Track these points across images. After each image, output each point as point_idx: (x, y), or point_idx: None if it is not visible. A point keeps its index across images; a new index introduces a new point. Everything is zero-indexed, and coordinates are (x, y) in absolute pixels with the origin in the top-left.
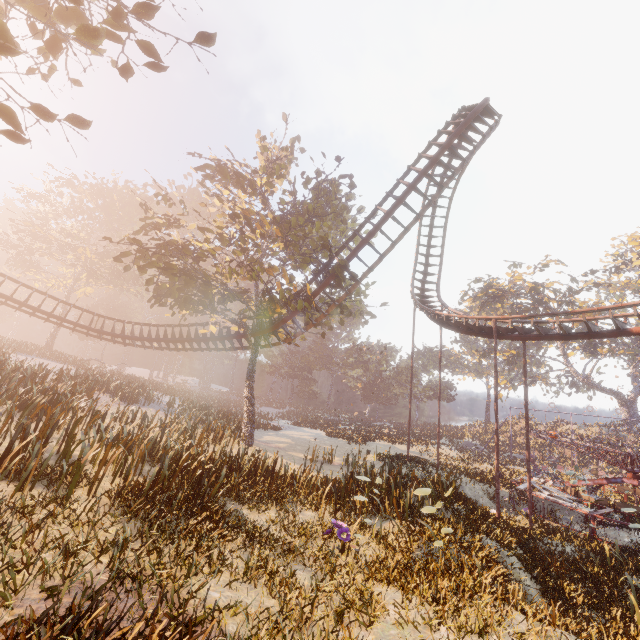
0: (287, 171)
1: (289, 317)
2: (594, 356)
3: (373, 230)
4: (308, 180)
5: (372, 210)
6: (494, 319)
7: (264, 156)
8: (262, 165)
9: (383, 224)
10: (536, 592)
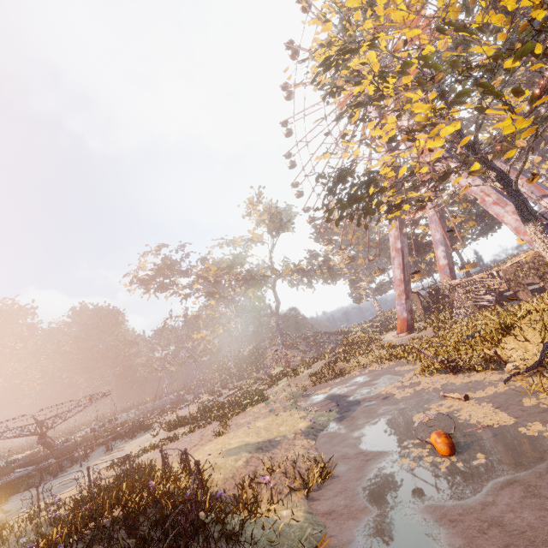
0: None
1: None
2: (227, 298)
3: None
4: None
5: None
6: None
7: None
8: None
9: None
10: None
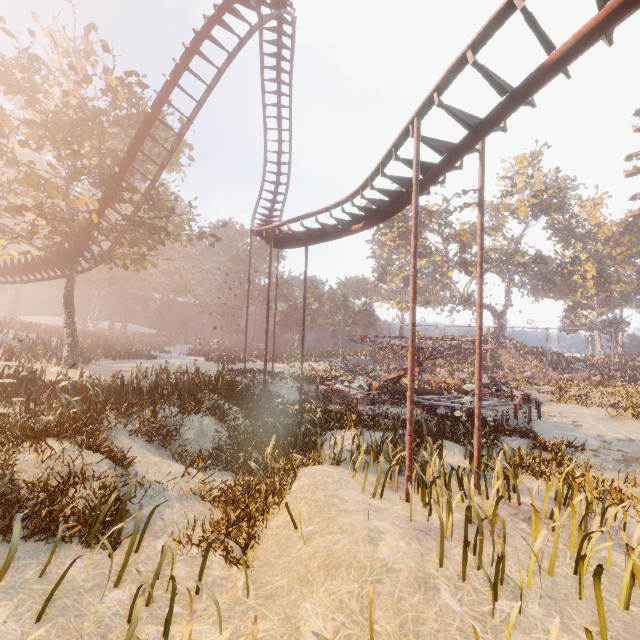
0: (81, 68)
1: (84, 236)
2: (469, 275)
3: (139, 135)
4: (87, 77)
5: (147, 113)
6: (270, 228)
7: (55, 49)
8: (52, 60)
9: (149, 128)
10: (207, 445)
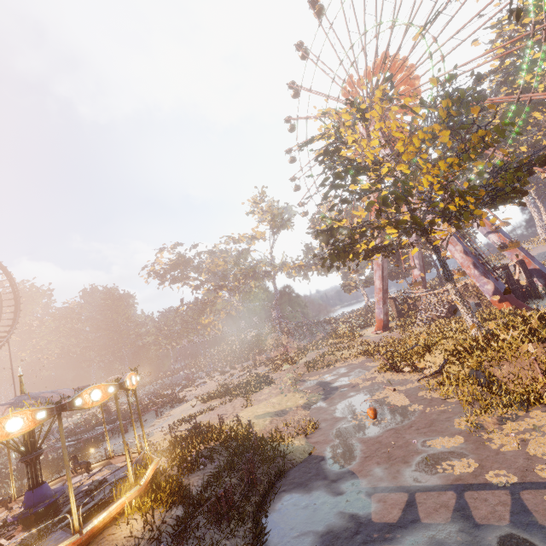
0: None
1: None
2: (233, 290)
3: None
4: None
5: None
6: None
7: None
8: None
9: None
10: None
